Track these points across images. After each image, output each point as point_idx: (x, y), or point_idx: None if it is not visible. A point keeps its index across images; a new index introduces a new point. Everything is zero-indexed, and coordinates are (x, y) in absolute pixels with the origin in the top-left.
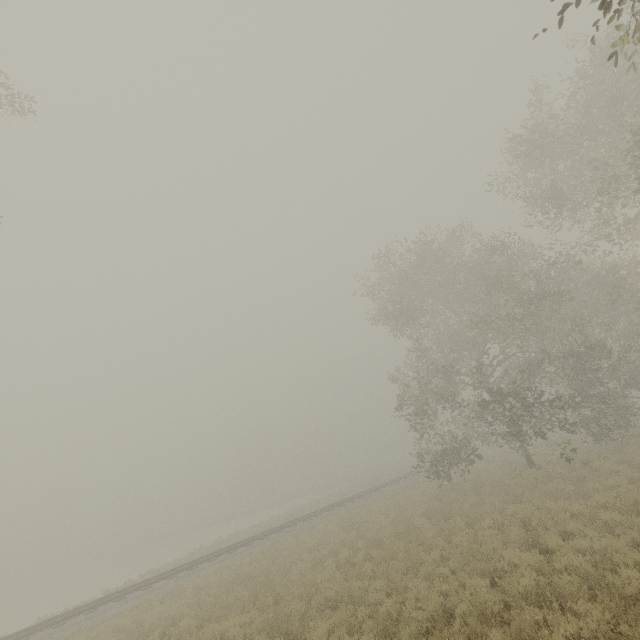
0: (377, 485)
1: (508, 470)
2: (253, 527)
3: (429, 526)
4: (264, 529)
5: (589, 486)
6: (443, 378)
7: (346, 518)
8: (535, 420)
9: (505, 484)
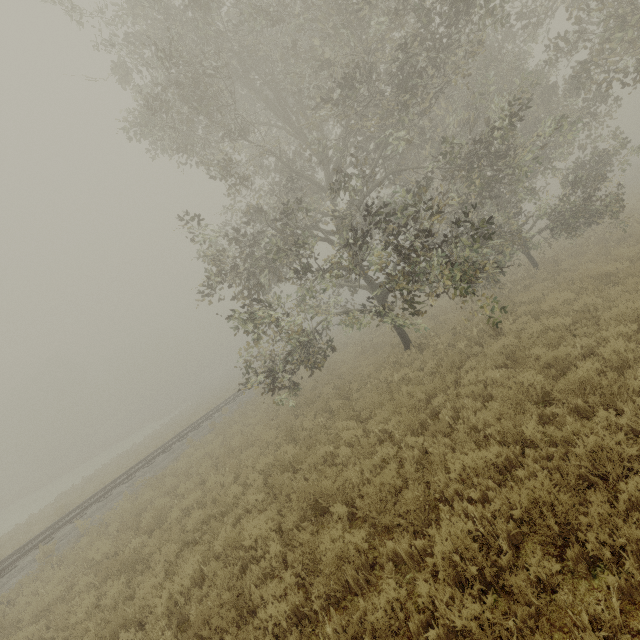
0: (210, 410)
1: (374, 357)
2: (3, 538)
3: (278, 553)
4: (18, 540)
5: (584, 371)
6: (280, 230)
7: (137, 508)
8: (452, 267)
9: (392, 386)
